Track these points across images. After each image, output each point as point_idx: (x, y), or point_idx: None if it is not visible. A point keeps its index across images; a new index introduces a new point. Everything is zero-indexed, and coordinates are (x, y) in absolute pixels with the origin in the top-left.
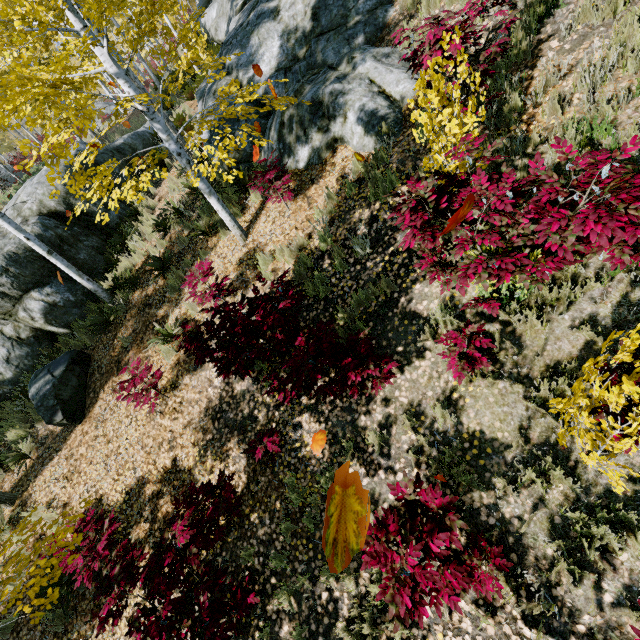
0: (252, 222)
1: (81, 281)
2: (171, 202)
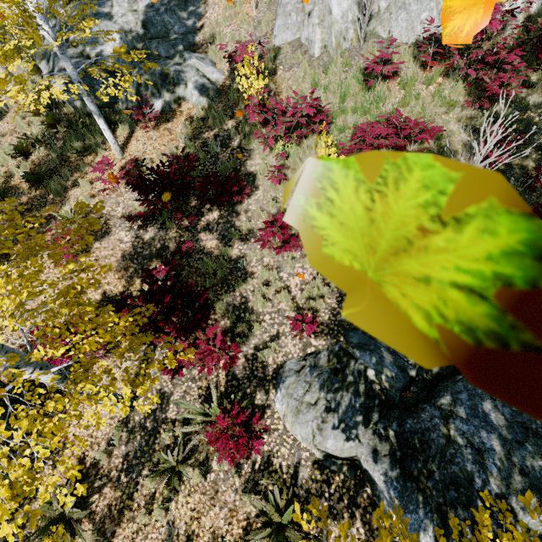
0: (125, 145)
1: None
2: (31, 132)
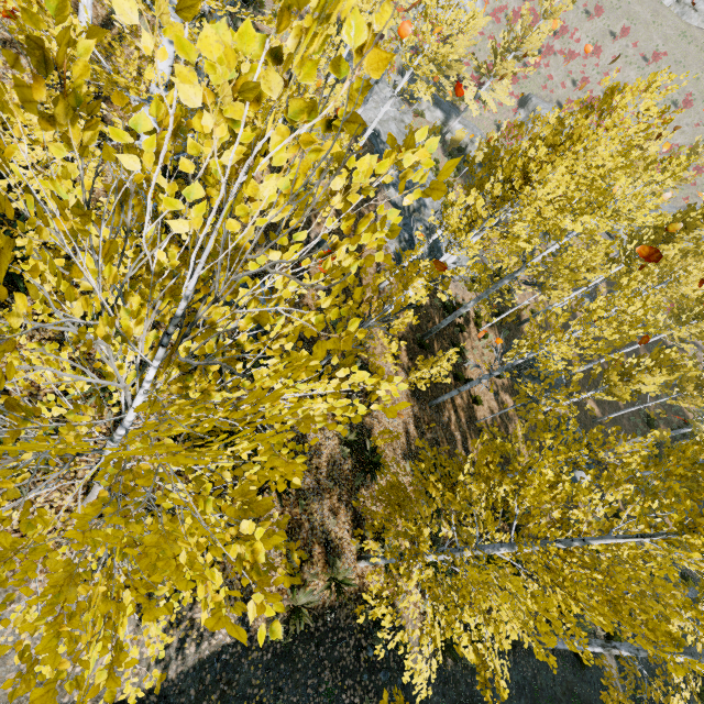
0: None
1: None
2: None
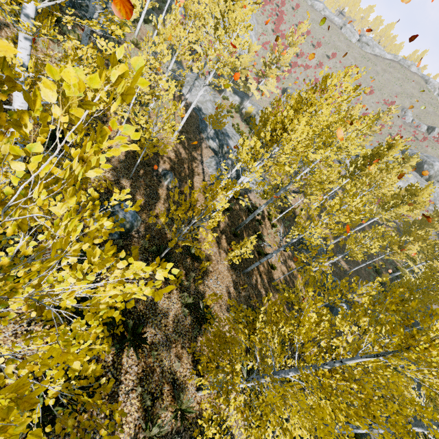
0: None
1: None
2: None
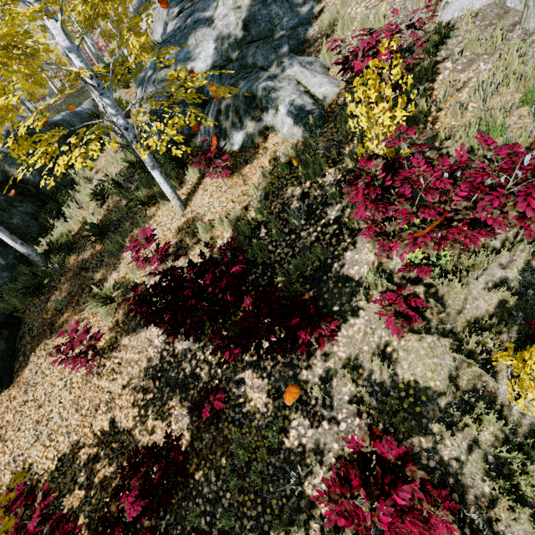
0: (190, 195)
1: (14, 245)
2: (110, 174)
